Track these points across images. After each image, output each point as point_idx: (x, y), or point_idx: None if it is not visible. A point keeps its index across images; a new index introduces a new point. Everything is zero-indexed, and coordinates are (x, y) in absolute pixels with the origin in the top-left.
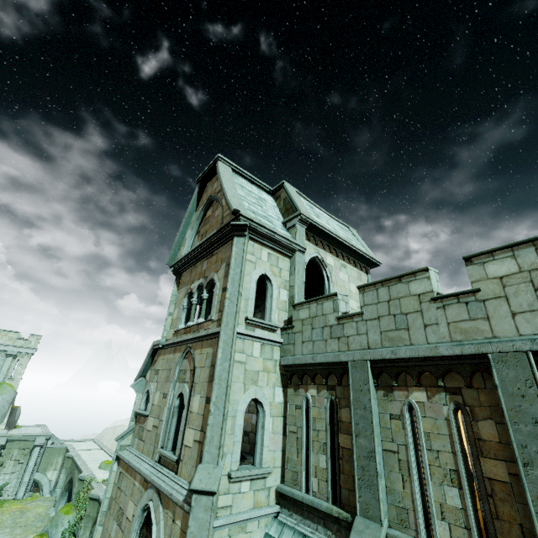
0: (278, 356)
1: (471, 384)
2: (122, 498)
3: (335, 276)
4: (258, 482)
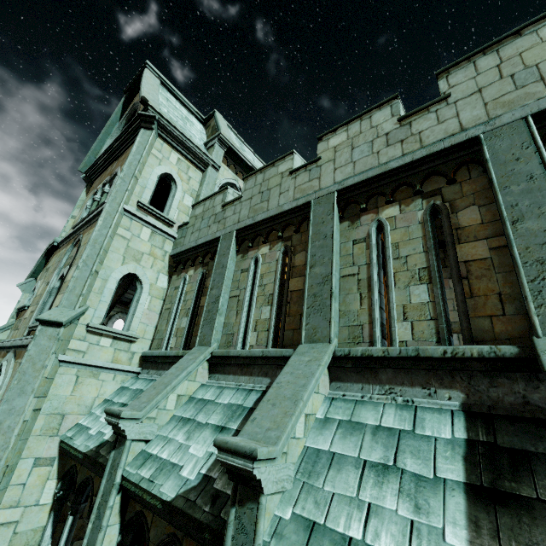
0: (170, 249)
1: (298, 229)
2: None
3: None
4: (122, 343)
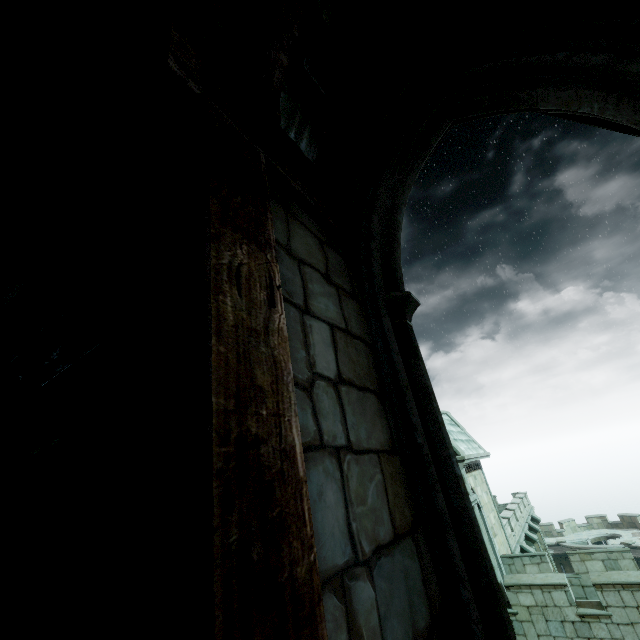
0: None
1: None
2: None
3: (478, 496)
4: None
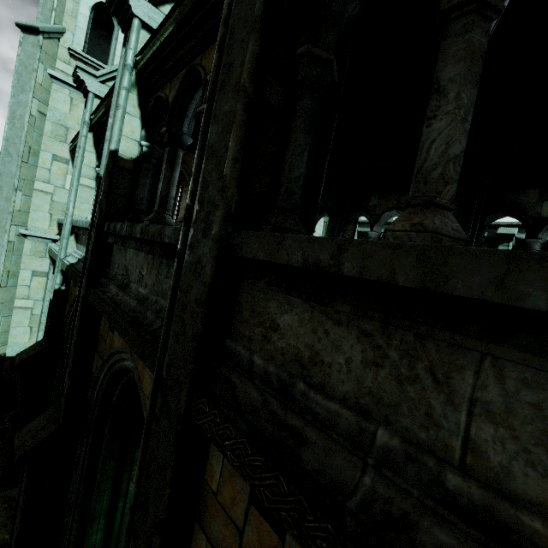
0: None
1: None
2: None
3: None
4: None
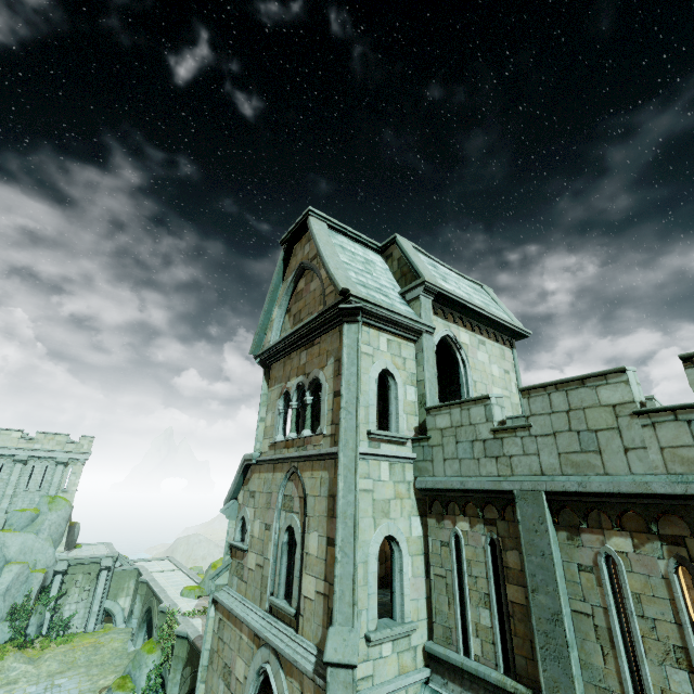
0: (411, 476)
1: None
2: (226, 652)
3: (472, 357)
4: (401, 641)
